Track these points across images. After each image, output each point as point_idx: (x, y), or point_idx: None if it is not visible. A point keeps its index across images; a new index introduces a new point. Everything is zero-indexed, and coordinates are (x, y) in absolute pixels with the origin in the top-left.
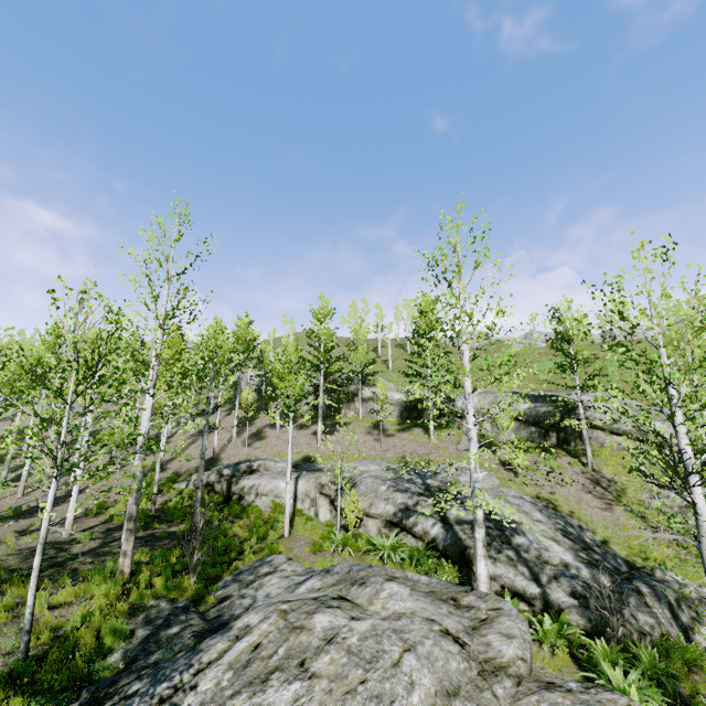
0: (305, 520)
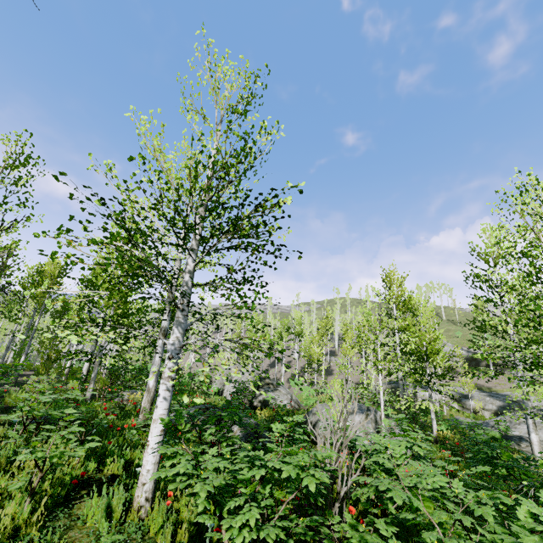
0: (449, 409)
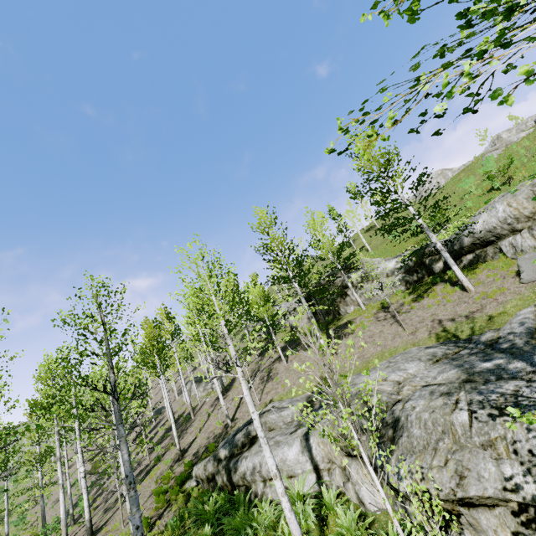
0: (341, 530)
